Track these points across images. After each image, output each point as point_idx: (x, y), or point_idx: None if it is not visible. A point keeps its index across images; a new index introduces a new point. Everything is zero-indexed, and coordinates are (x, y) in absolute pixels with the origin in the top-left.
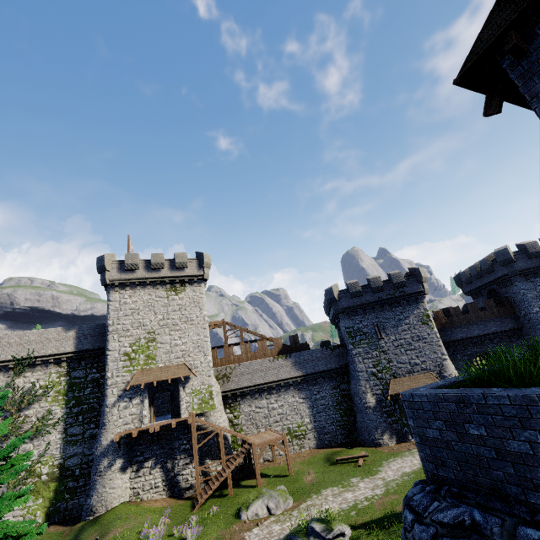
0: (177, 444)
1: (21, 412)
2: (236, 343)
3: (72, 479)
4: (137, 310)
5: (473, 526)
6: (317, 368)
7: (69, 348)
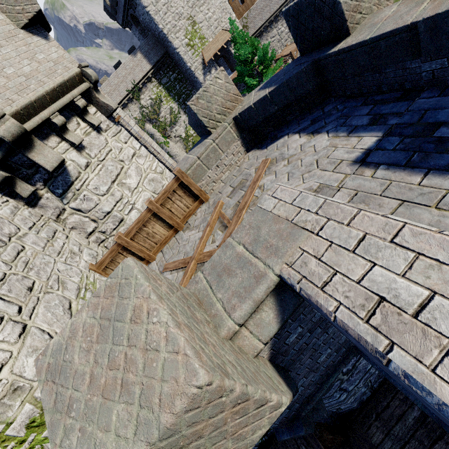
0: None
1: (159, 116)
2: None
3: None
4: (168, 3)
5: None
6: None
7: (147, 67)
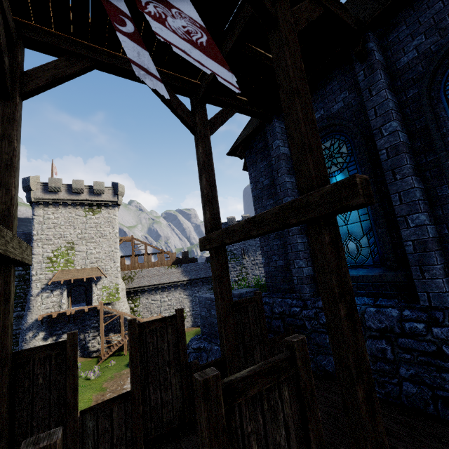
0: (89, 323)
1: None
2: (141, 254)
3: None
4: (59, 224)
5: (203, 348)
6: (199, 275)
7: None
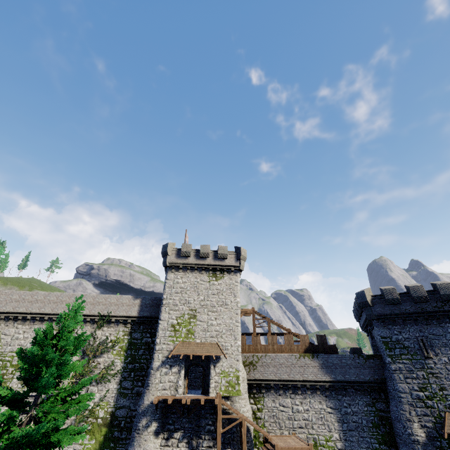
0: (203, 422)
1: (95, 358)
2: (263, 333)
3: (118, 429)
4: (185, 289)
5: None
6: (348, 376)
7: (134, 312)
